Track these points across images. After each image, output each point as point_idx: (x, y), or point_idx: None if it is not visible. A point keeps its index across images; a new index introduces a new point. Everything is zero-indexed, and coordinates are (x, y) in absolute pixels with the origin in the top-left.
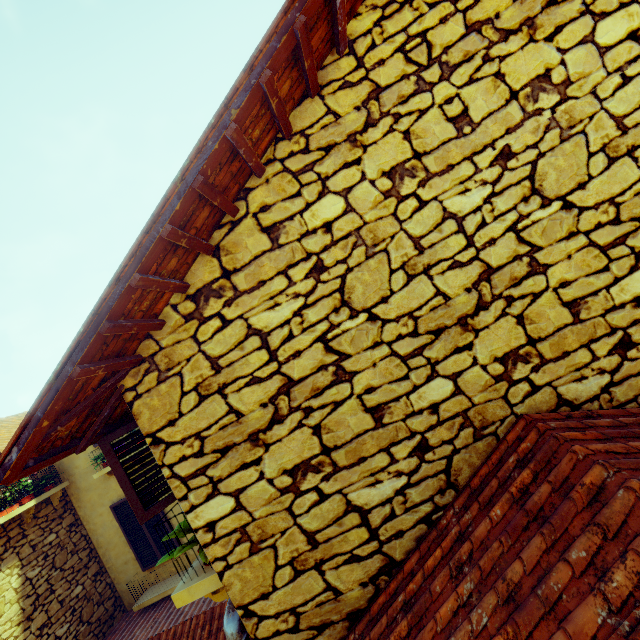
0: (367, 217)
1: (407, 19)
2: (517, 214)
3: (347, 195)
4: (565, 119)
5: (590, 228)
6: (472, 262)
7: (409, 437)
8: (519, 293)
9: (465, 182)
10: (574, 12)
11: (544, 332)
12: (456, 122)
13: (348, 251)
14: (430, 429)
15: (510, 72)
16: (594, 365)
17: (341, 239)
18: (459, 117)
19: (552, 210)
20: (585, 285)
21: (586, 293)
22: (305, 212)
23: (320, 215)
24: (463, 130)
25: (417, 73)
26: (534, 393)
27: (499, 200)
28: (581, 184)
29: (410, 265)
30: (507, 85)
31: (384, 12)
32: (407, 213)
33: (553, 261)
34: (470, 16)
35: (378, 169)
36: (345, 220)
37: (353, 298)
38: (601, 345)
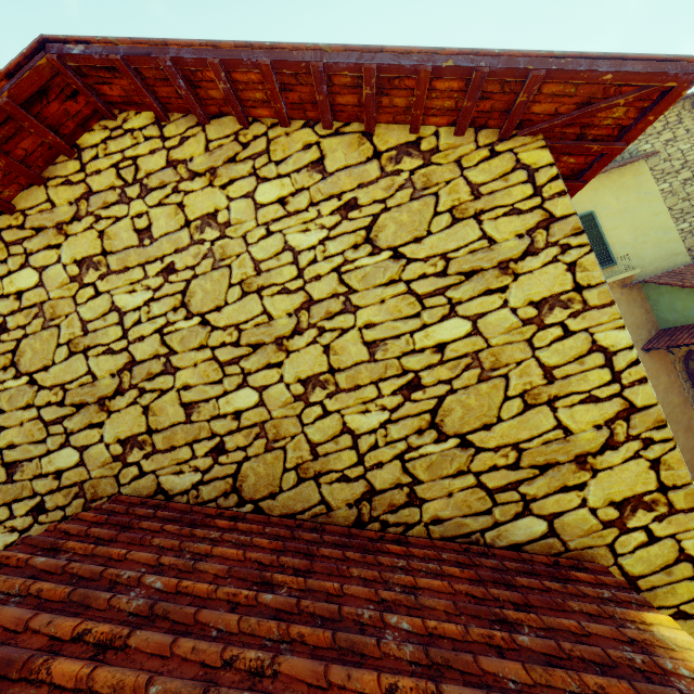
0: (53, 294)
1: (127, 144)
2: (166, 320)
3: (43, 272)
4: (220, 252)
5: (217, 345)
6: (123, 352)
7: (32, 497)
8: (151, 387)
9: (135, 284)
10: (246, 172)
11: (162, 425)
12: (141, 234)
13: (30, 319)
14: (51, 493)
15: (190, 205)
16: (193, 463)
17: (27, 308)
18: (144, 230)
19: (193, 323)
20: (202, 392)
21: (201, 399)
22: (6, 278)
23: (17, 283)
24: (144, 241)
25: (123, 187)
26: (141, 477)
27: (156, 305)
28: (219, 307)
29: (75, 343)
30: (185, 214)
31: (112, 134)
32: (84, 298)
33: (183, 366)
34: (173, 154)
35: (73, 256)
36: (35, 292)
37: (22, 361)
38: (202, 446)
